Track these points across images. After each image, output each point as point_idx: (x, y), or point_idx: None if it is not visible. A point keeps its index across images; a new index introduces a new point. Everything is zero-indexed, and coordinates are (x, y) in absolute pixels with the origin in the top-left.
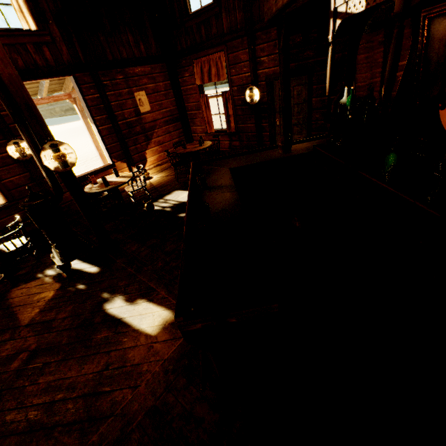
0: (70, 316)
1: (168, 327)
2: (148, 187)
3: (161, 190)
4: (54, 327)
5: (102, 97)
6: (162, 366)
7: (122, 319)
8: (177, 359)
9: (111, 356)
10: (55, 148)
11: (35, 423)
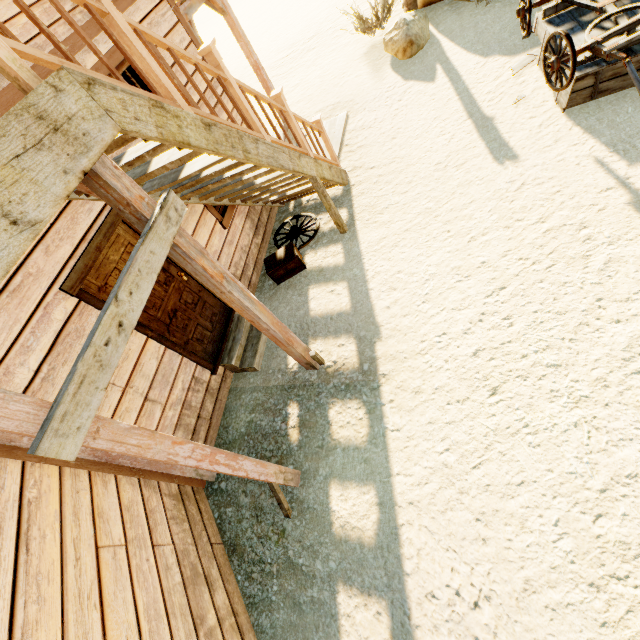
0: None
1: None
2: None
3: None
4: None
5: None
6: None
7: None
8: None
9: None
10: None
11: None
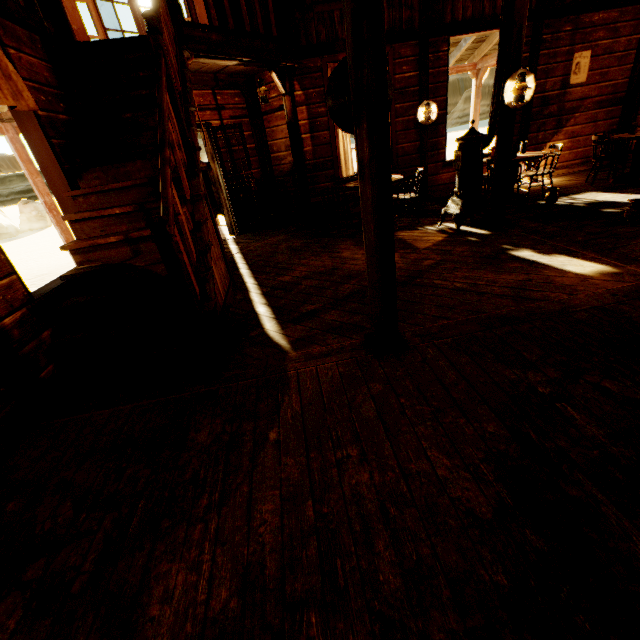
0: (468, 251)
1: (608, 274)
2: (536, 187)
3: (561, 191)
4: (454, 254)
5: (531, 58)
6: (606, 291)
7: (536, 261)
8: (628, 291)
9: (530, 276)
10: (523, 77)
11: (463, 288)
